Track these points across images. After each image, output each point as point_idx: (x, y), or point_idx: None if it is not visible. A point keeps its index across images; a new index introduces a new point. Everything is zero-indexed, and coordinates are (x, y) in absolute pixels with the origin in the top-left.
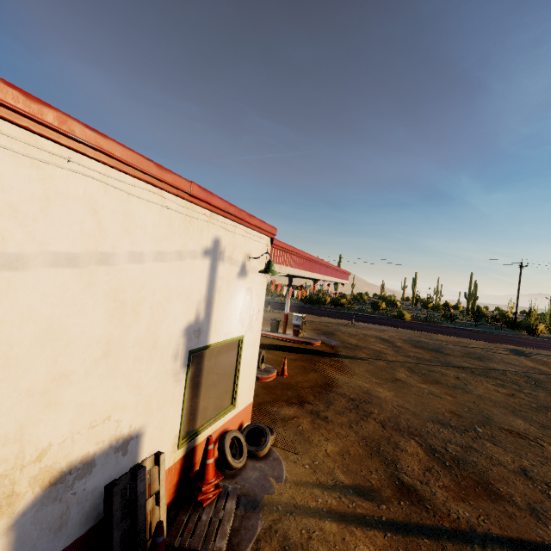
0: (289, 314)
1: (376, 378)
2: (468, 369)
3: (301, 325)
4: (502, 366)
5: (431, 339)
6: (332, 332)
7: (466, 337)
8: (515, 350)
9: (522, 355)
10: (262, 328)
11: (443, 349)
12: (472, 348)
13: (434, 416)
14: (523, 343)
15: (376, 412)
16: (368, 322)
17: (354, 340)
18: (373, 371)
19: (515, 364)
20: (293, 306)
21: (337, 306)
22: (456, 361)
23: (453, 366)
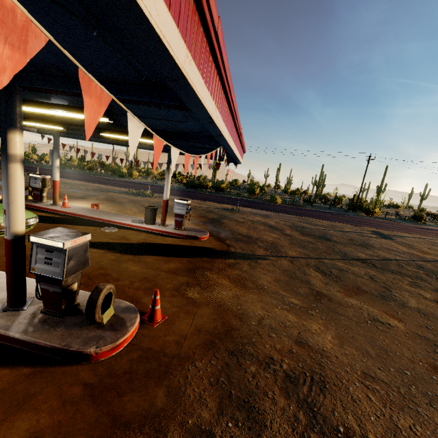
0: (171, 199)
1: (294, 295)
2: (369, 262)
3: (185, 214)
4: (388, 254)
5: (311, 224)
6: (219, 220)
7: (335, 221)
8: (377, 233)
9: (386, 237)
10: (134, 217)
11: (329, 235)
12: (348, 232)
13: (429, 393)
14: (374, 224)
15: (356, 428)
16: (250, 207)
17: (244, 229)
18: (283, 280)
19: (395, 250)
20: (175, 190)
21: (217, 190)
22: (349, 250)
23: (352, 258)
